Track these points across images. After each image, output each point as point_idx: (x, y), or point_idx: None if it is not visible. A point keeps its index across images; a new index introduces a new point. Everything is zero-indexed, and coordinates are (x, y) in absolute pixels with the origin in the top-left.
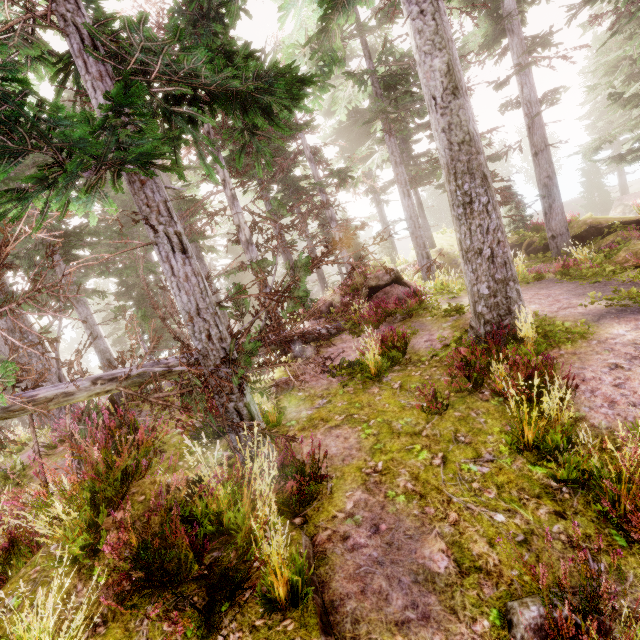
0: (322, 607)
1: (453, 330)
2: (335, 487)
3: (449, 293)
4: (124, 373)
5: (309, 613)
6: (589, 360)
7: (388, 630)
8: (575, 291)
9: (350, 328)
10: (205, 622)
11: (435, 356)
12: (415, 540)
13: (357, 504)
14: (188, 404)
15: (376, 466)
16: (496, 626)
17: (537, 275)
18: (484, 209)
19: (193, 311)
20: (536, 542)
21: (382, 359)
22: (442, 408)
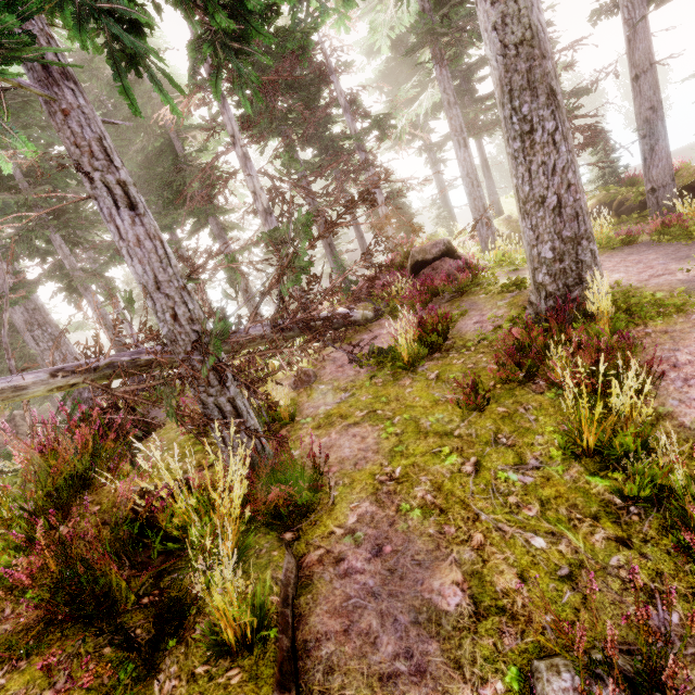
0: (288, 651)
1: (510, 309)
2: (339, 497)
3: (510, 265)
4: (86, 363)
5: (266, 661)
6: (686, 340)
7: (368, 686)
8: (676, 254)
9: (391, 311)
10: (146, 660)
11: (483, 340)
12: (424, 567)
13: (361, 519)
14: (158, 399)
15: (393, 472)
16: (513, 692)
17: (627, 238)
18: (550, 139)
19: (151, 285)
20: (585, 578)
21: (418, 345)
22: (483, 403)
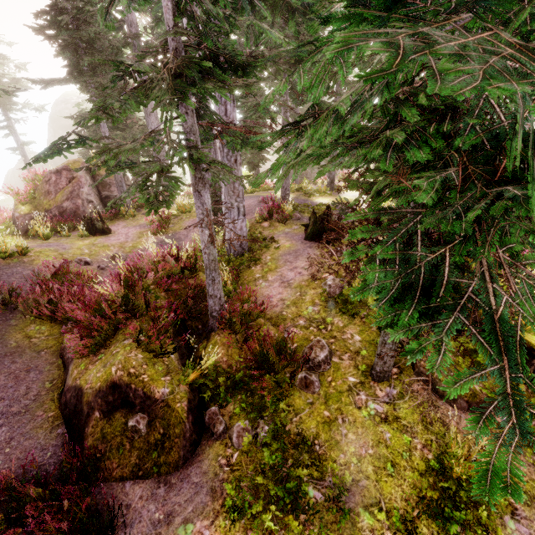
0: None
1: None
2: None
3: None
4: None
5: None
6: None
7: None
8: None
9: None
10: None
11: None
12: None
13: None
14: None
15: None
16: None
17: None
18: None
19: None
20: None
21: None
22: None
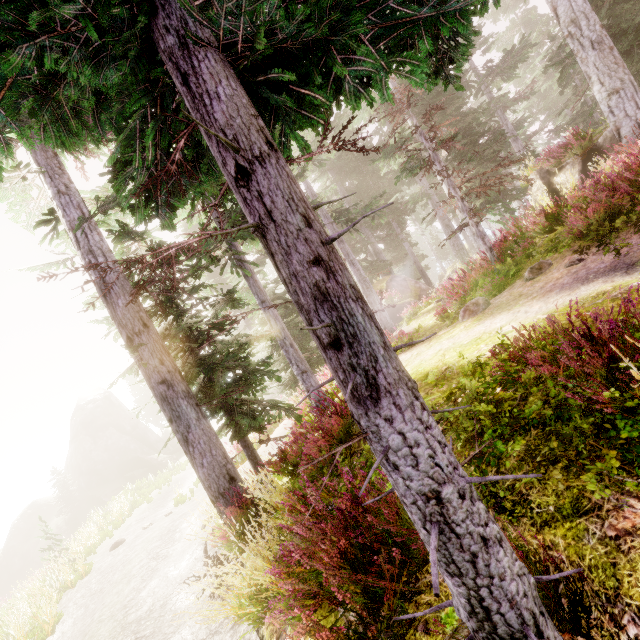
0: None
1: None
2: None
3: None
4: None
5: None
6: None
7: None
8: None
9: None
10: None
11: None
12: None
13: None
14: None
15: None
16: None
17: None
18: None
19: None
20: None
21: None
22: None
